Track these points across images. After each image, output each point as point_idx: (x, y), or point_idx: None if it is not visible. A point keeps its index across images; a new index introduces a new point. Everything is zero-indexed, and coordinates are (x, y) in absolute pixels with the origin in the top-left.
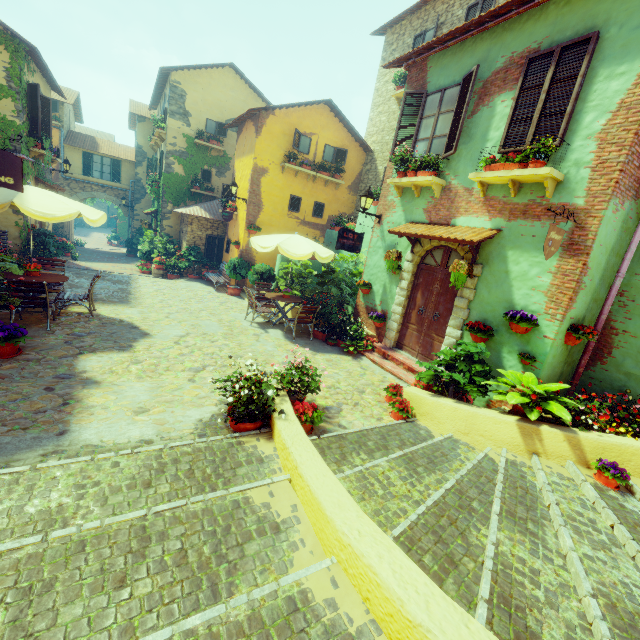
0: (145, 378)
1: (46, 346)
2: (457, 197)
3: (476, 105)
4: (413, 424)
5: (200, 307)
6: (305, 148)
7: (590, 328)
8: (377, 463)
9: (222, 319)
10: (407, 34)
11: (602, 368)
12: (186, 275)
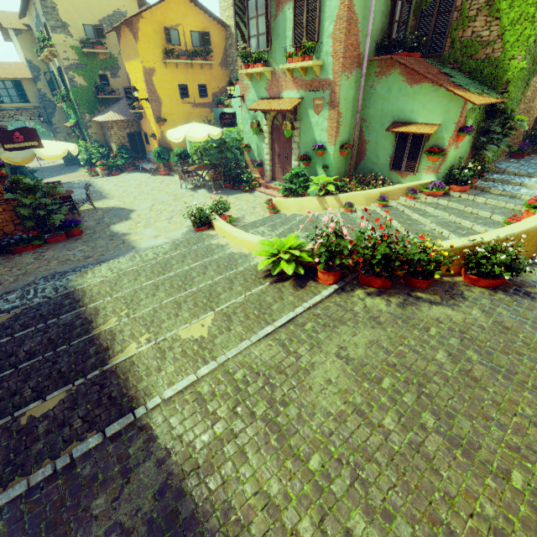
0: (148, 227)
1: (90, 227)
2: (280, 78)
3: (276, 11)
4: (279, 214)
5: (150, 189)
6: (176, 40)
7: (349, 144)
8: (259, 229)
9: (168, 192)
10: None
11: (364, 163)
12: (125, 169)
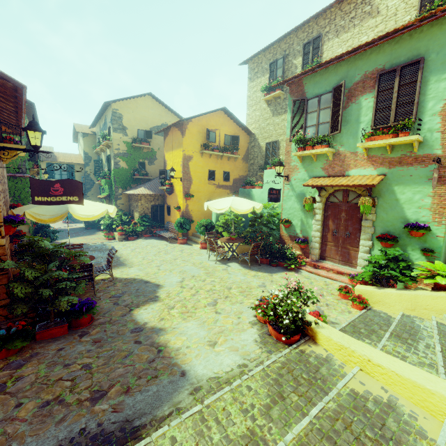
0: (188, 318)
1: (104, 310)
2: (346, 158)
3: (346, 103)
4: (372, 310)
5: (171, 257)
6: (213, 139)
7: None
8: (383, 344)
9: (194, 263)
10: (264, 62)
11: None
12: (141, 235)
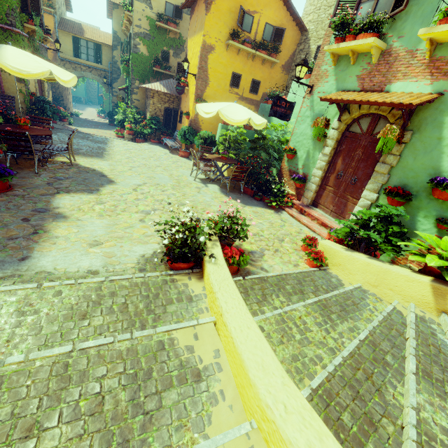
0: (105, 216)
1: (32, 185)
2: (397, 61)
3: None
4: (325, 272)
5: (157, 164)
6: (248, 26)
7: None
8: (295, 307)
9: (172, 174)
10: None
11: None
12: (149, 140)
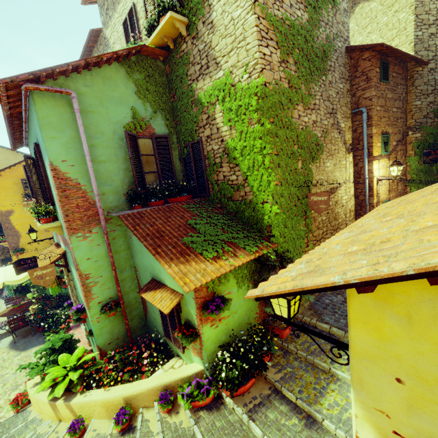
0: None
1: None
2: None
3: None
4: (21, 413)
5: None
6: None
7: (112, 304)
8: None
9: None
10: None
11: (149, 315)
12: None
